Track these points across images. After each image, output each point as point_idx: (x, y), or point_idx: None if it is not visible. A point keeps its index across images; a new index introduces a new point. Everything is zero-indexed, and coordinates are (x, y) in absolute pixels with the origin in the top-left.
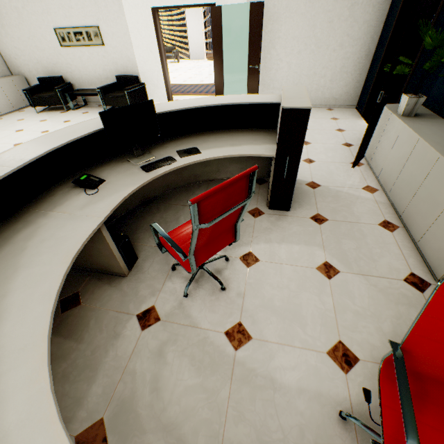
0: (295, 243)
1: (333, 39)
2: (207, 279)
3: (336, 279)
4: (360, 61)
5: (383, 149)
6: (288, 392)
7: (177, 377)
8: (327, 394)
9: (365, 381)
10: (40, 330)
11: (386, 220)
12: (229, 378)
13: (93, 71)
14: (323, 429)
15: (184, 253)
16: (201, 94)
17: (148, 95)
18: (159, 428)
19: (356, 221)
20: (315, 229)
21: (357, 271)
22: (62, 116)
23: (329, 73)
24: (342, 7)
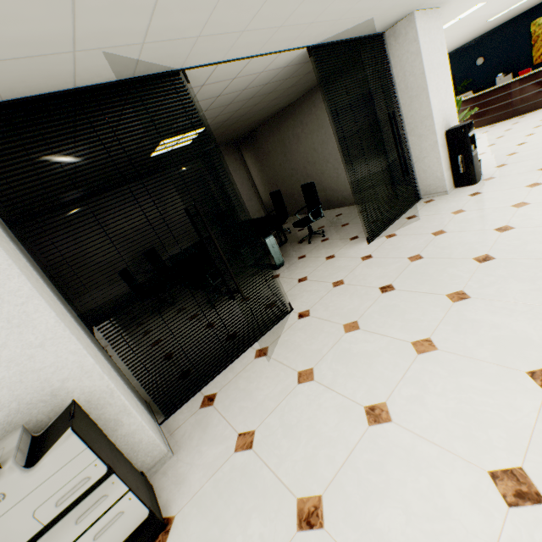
0: None
1: None
2: None
3: None
4: None
5: None
6: None
7: None
8: None
9: None
10: None
11: None
12: None
13: None
14: None
15: None
16: None
17: None
18: None
19: None
20: None
21: None
22: None
23: None
24: None
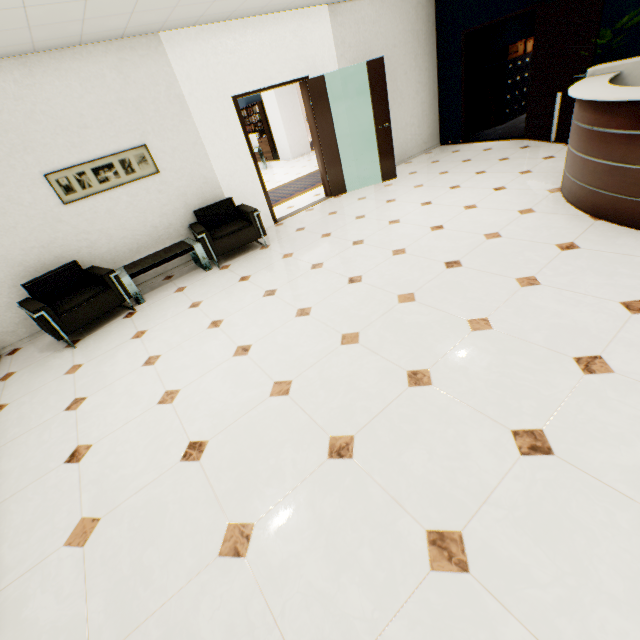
0: None
1: (410, 88)
2: None
3: None
4: (431, 103)
5: None
6: None
7: None
8: None
9: None
10: None
11: None
12: None
13: (139, 224)
14: None
15: None
16: None
17: None
18: None
19: None
20: None
21: None
22: (152, 313)
23: (415, 121)
24: (409, 60)
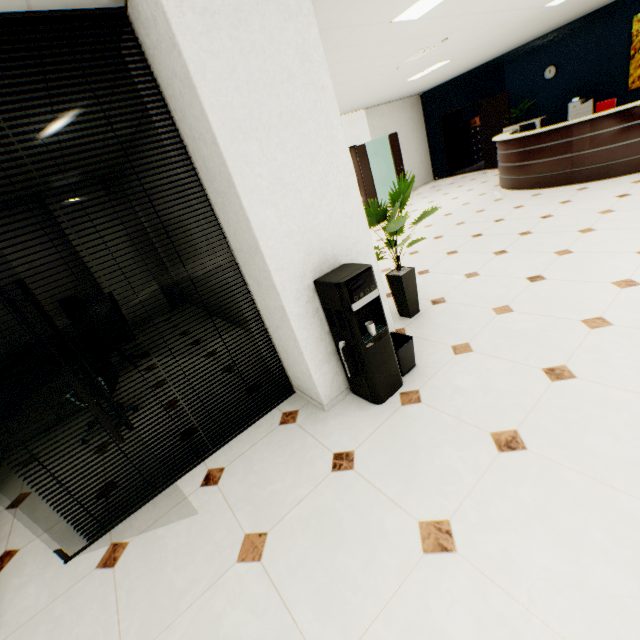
0: None
1: (412, 148)
2: None
3: None
4: (425, 155)
5: None
6: None
7: None
8: None
9: None
10: None
11: None
12: None
13: None
14: None
15: None
16: None
17: None
18: None
19: None
20: None
21: None
22: None
23: (417, 166)
24: (410, 133)
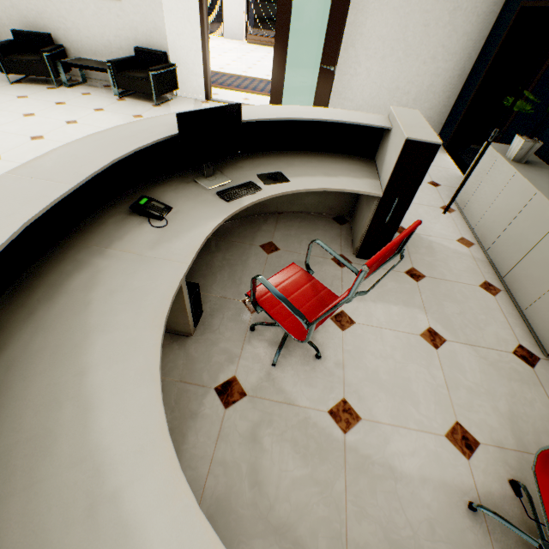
0: (393, 302)
1: (425, 48)
2: (296, 343)
3: (443, 349)
4: (451, 81)
5: (483, 197)
6: (410, 482)
7: (280, 467)
8: (451, 483)
9: (489, 468)
10: (155, 424)
11: (486, 282)
12: (342, 467)
13: (99, 34)
14: (453, 523)
15: (306, 319)
16: (247, 90)
17: (178, 82)
18: (269, 531)
19: (456, 280)
20: (412, 287)
21: (464, 340)
22: (51, 94)
23: (413, 91)
24: (442, 10)
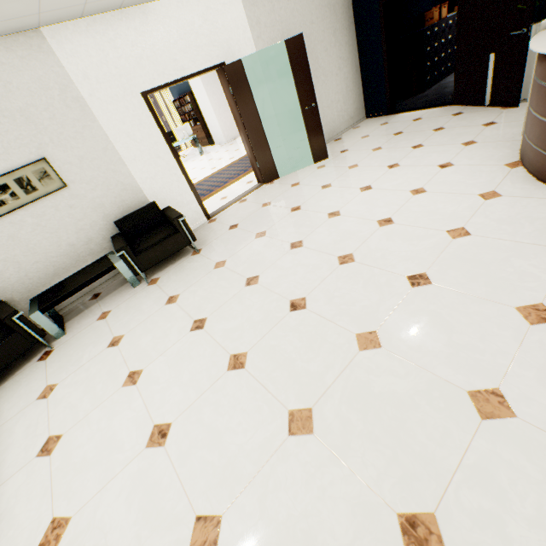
0: None
1: (332, 65)
2: None
3: None
4: (354, 77)
5: None
6: None
7: None
8: None
9: None
10: None
11: None
12: None
13: (52, 245)
14: None
15: None
16: (202, 198)
17: None
18: None
19: None
20: None
21: None
22: (68, 354)
23: (340, 97)
24: (329, 36)
